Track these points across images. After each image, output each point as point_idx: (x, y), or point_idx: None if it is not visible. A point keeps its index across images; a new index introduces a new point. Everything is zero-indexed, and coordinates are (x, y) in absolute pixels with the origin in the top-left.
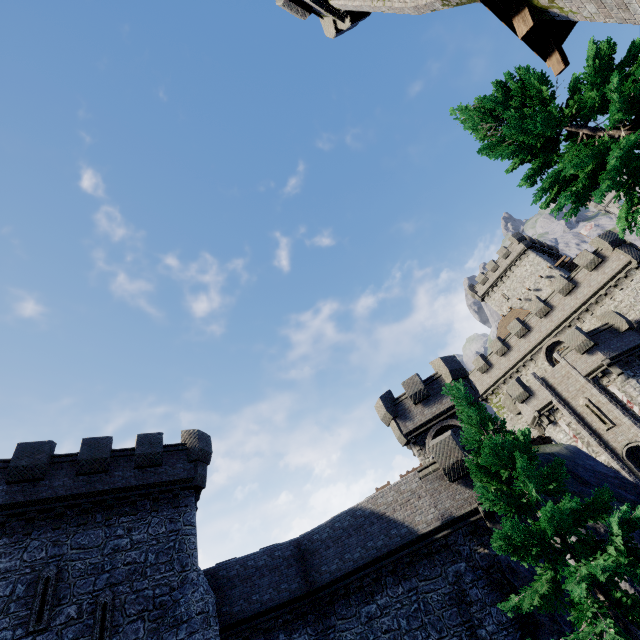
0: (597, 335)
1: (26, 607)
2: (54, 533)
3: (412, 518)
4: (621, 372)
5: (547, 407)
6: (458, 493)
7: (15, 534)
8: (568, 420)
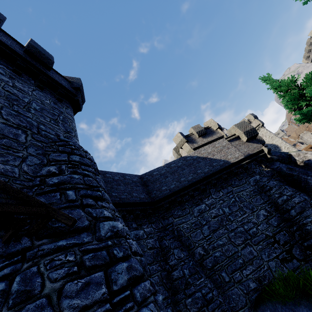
0: None
1: None
2: None
3: (226, 157)
4: None
5: None
6: (250, 145)
7: None
8: None
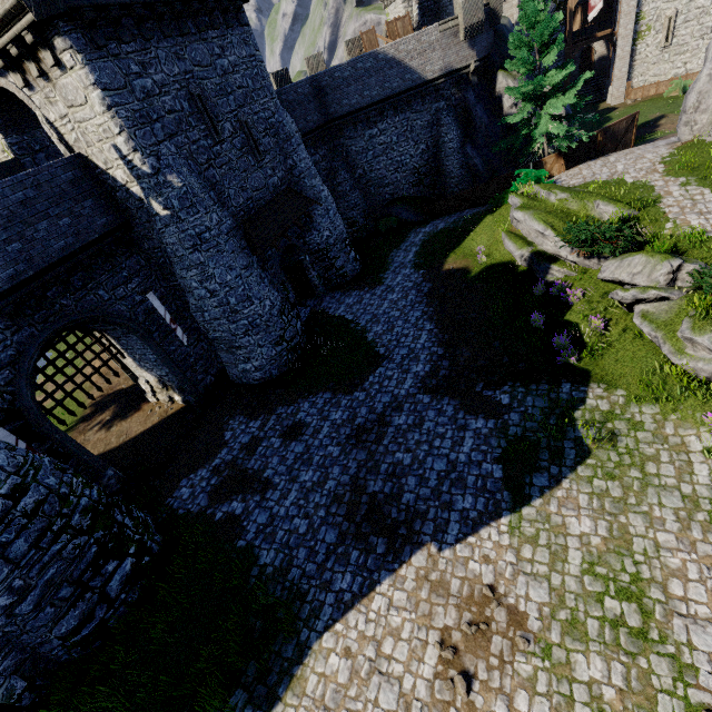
0: None
1: (200, 122)
2: (168, 43)
3: (423, 68)
4: None
5: None
6: (462, 51)
7: (136, 38)
8: None
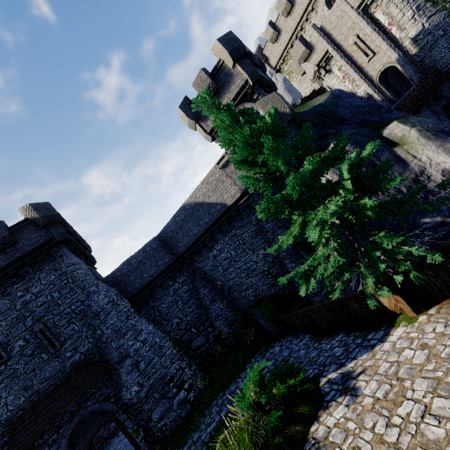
0: None
1: None
2: None
3: (222, 198)
4: None
5: (324, 58)
6: None
7: None
8: (340, 64)
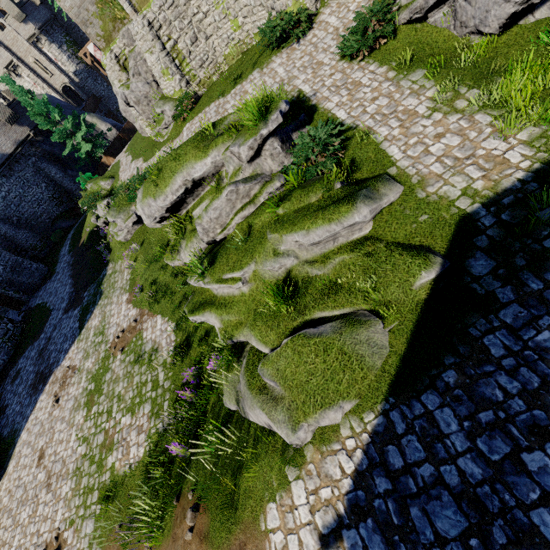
0: (25, 7)
1: None
2: None
3: (1, 149)
4: (47, 39)
5: (11, 65)
6: (18, 130)
7: None
8: (28, 73)
